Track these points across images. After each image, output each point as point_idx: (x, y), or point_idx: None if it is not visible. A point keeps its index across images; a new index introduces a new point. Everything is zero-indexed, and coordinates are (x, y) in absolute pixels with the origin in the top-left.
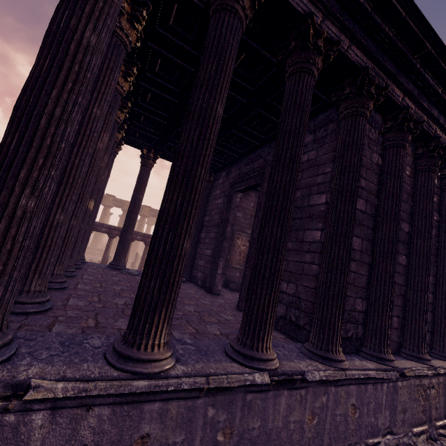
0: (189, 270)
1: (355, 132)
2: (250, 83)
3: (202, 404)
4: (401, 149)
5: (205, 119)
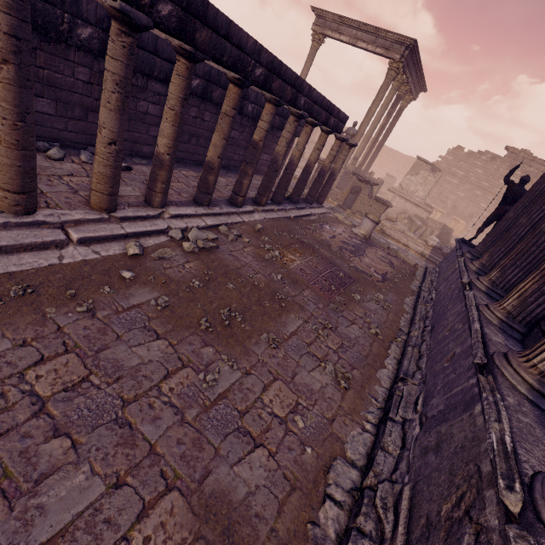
0: None
1: None
2: None
3: (459, 287)
4: None
5: None
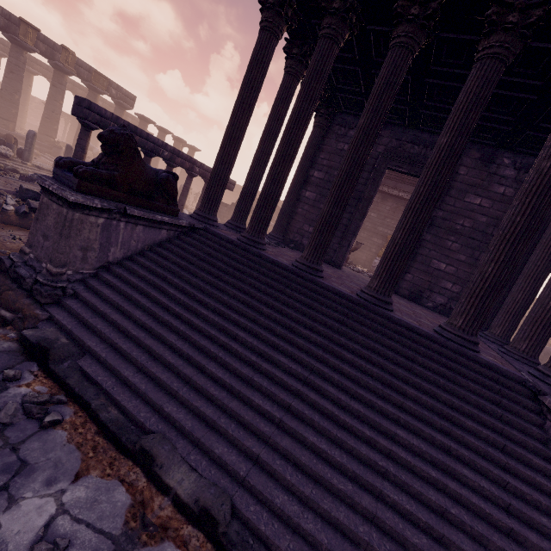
0: (284, 231)
1: None
2: (548, 120)
3: None
4: None
5: None
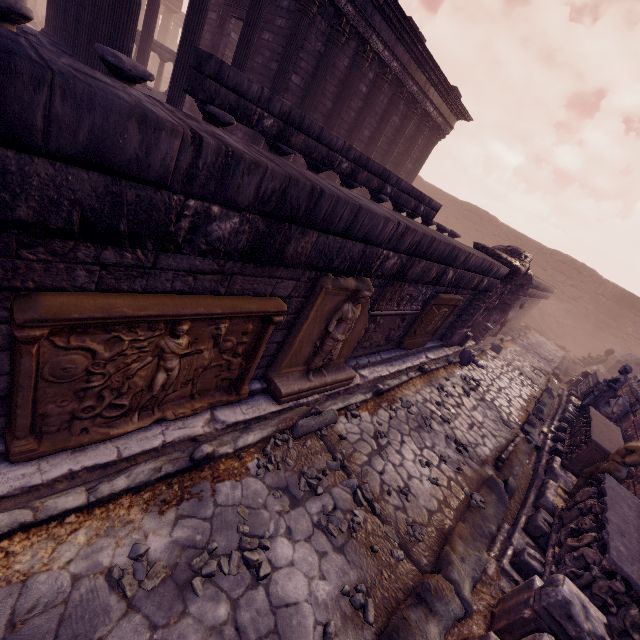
0: None
1: (298, 27)
2: None
3: None
4: (334, 47)
5: (201, 11)
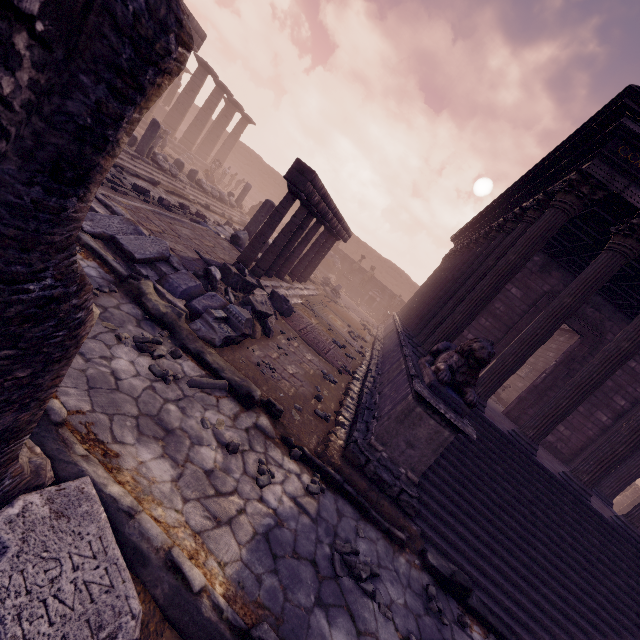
0: None
1: None
2: None
3: None
4: None
5: None
